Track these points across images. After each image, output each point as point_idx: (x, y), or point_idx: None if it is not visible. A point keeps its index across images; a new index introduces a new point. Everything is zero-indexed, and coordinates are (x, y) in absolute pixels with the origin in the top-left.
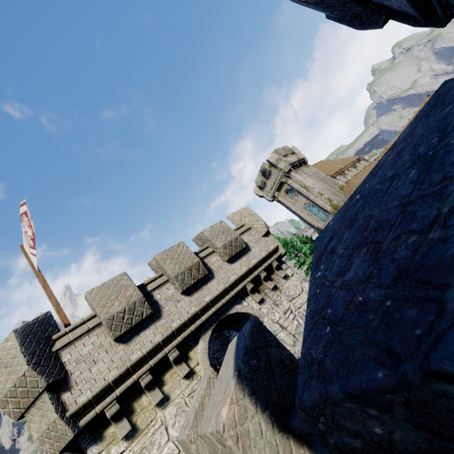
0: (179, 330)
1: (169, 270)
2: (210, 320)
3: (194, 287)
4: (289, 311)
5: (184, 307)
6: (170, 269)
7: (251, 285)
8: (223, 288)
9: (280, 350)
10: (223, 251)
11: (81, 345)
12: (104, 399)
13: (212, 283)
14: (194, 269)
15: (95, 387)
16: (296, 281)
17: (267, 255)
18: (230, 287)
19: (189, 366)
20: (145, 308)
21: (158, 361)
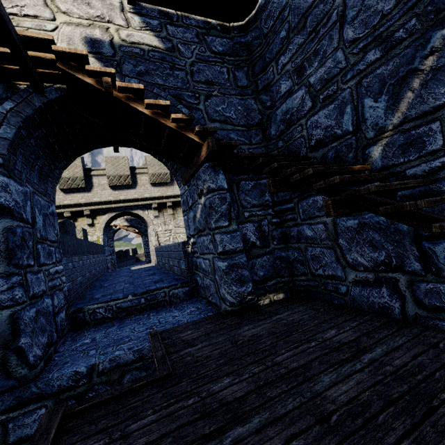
0: (96, 203)
1: (107, 170)
2: (118, 209)
3: (119, 187)
4: (170, 231)
5: (106, 194)
6: (108, 170)
7: (156, 205)
8: (135, 197)
9: (65, 232)
10: (150, 177)
11: None
12: None
13: (132, 191)
14: (123, 178)
15: None
16: None
17: None
18: (141, 199)
19: (94, 222)
20: (82, 183)
21: (77, 210)
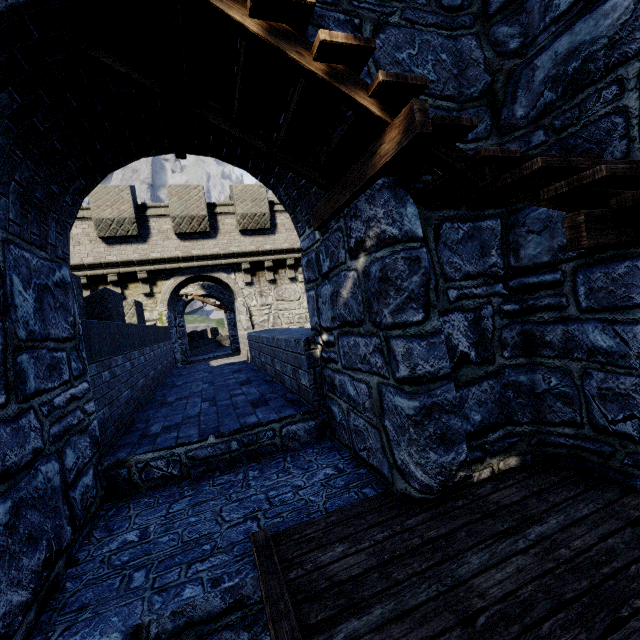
0: (155, 261)
1: (171, 208)
2: (190, 270)
3: (191, 236)
4: (269, 306)
5: (171, 247)
6: (173, 207)
7: (247, 266)
8: (216, 252)
9: (105, 310)
10: (239, 219)
11: (74, 226)
12: (79, 271)
13: (210, 242)
14: (196, 221)
15: (74, 260)
16: (300, 290)
17: (287, 249)
18: (225, 256)
19: (153, 290)
20: (133, 229)
21: (127, 272)
